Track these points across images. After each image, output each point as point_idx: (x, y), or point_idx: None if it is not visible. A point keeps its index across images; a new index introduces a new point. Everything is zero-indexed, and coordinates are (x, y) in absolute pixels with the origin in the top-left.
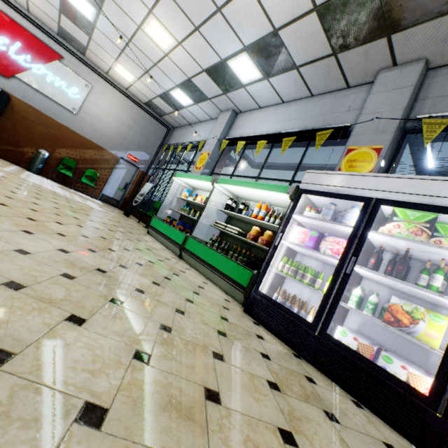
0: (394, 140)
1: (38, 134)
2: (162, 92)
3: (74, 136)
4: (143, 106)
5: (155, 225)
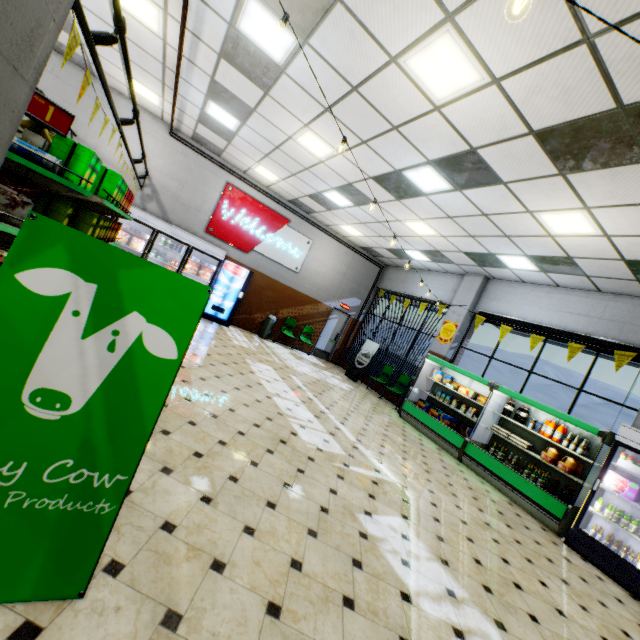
0: None
1: (266, 298)
2: (391, 248)
3: (295, 295)
4: (357, 249)
5: (410, 411)
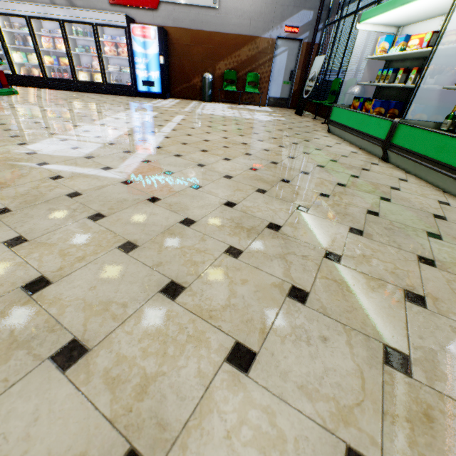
0: None
1: (197, 57)
2: None
3: (225, 40)
4: None
5: (336, 118)
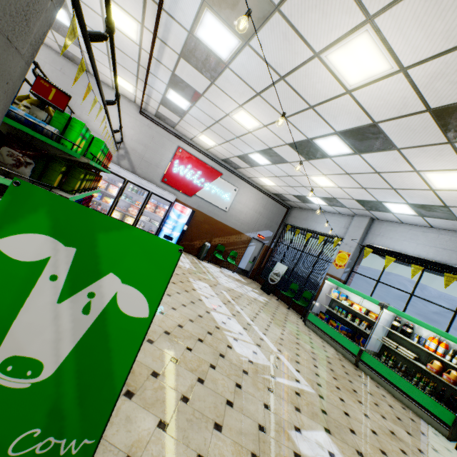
0: None
1: (203, 230)
2: (297, 194)
3: (224, 227)
4: (271, 194)
5: (314, 321)
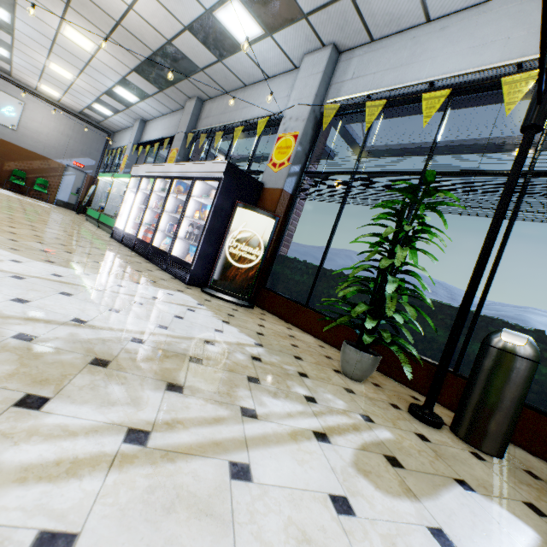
0: (185, 144)
1: None
2: (86, 105)
3: (19, 150)
4: (79, 115)
5: (89, 213)
